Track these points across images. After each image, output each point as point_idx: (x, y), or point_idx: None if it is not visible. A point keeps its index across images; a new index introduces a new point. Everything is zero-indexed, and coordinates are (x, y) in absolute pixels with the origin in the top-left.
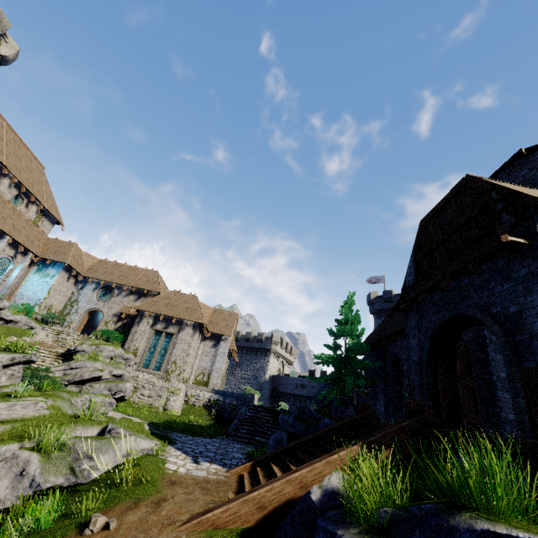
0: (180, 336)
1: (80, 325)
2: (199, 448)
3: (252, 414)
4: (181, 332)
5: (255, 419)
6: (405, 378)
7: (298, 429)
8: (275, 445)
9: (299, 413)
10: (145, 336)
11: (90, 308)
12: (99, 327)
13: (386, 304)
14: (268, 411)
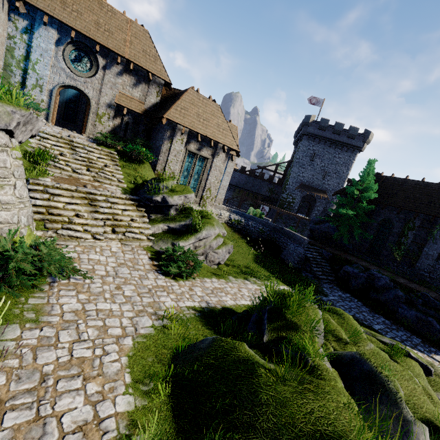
0: (215, 162)
1: (53, 112)
2: (381, 326)
3: (312, 256)
4: (215, 157)
5: (315, 260)
6: (392, 236)
7: (434, 315)
8: (416, 320)
9: (389, 281)
10: (180, 158)
11: (63, 83)
12: (89, 122)
13: (318, 131)
14: (315, 251)
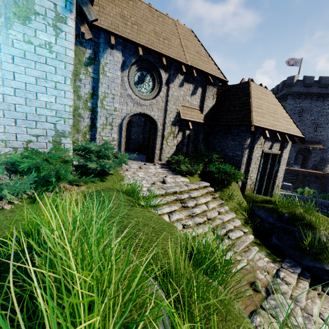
0: (283, 156)
1: (123, 148)
2: None
3: None
4: (284, 151)
5: None
6: None
7: None
8: None
9: None
10: (258, 164)
11: (131, 112)
12: (156, 147)
13: (304, 88)
14: None
